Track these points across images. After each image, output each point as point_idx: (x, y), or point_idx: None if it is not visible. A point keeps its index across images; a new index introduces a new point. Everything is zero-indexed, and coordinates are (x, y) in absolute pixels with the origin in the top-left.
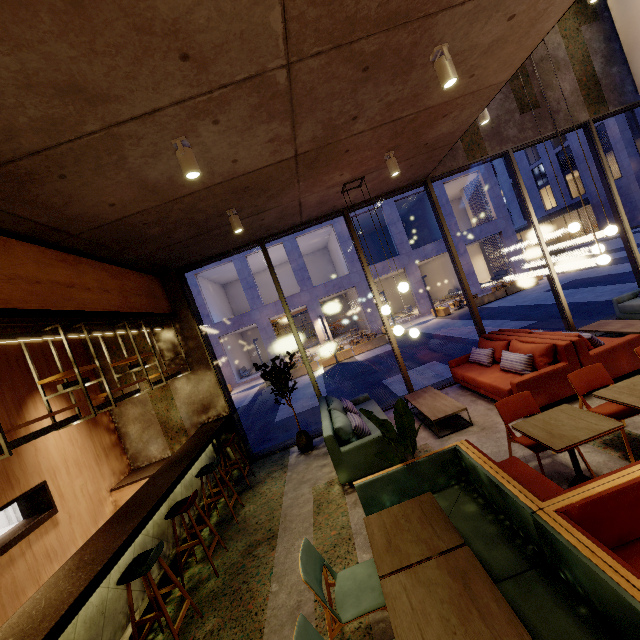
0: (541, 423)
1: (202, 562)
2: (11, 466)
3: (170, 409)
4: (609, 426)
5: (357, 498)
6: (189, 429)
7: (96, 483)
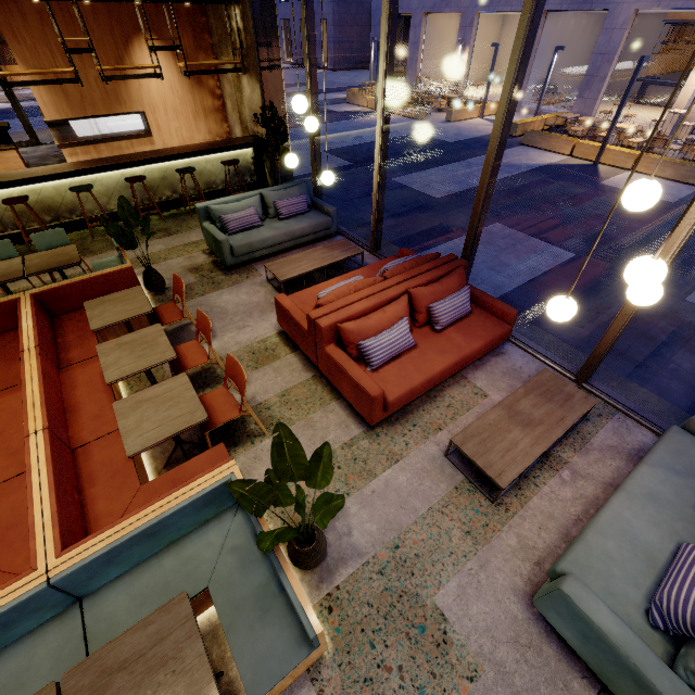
0: (128, 298)
1: (160, 218)
2: (120, 90)
3: (242, 104)
4: (93, 324)
5: (195, 257)
6: (250, 132)
7: (191, 132)
